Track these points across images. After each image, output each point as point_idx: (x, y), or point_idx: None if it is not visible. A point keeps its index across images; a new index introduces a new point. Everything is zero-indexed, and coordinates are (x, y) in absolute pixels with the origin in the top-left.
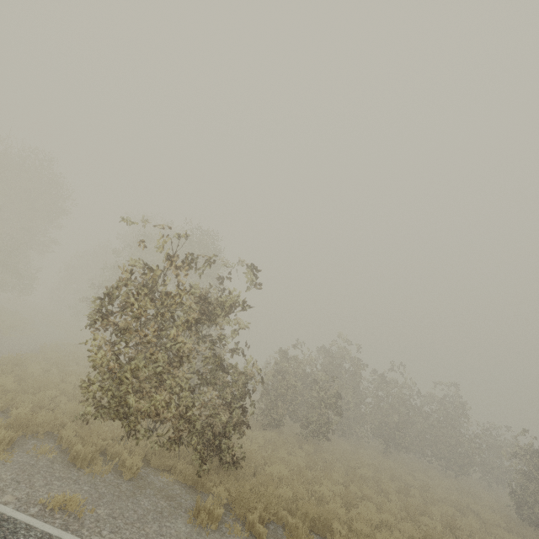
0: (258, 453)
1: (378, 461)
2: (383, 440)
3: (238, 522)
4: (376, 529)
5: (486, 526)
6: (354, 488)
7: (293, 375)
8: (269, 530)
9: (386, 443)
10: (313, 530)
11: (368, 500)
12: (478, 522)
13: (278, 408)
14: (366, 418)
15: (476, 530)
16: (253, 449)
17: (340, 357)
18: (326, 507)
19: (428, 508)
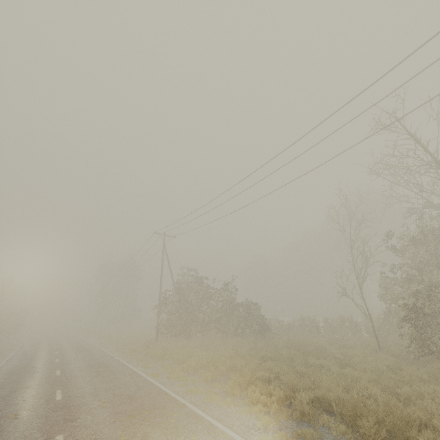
0: None
1: None
2: None
3: None
4: None
5: None
6: None
7: None
8: None
9: None
10: None
11: None
12: None
13: None
14: None
15: None
16: None
17: None
18: None
19: None
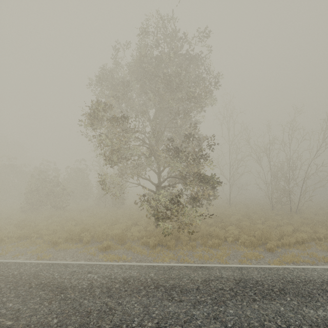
0: None
1: None
2: None
3: None
4: None
5: None
6: None
7: None
8: None
9: None
10: None
11: None
12: None
13: None
14: None
15: None
16: None
17: None
18: None
19: None
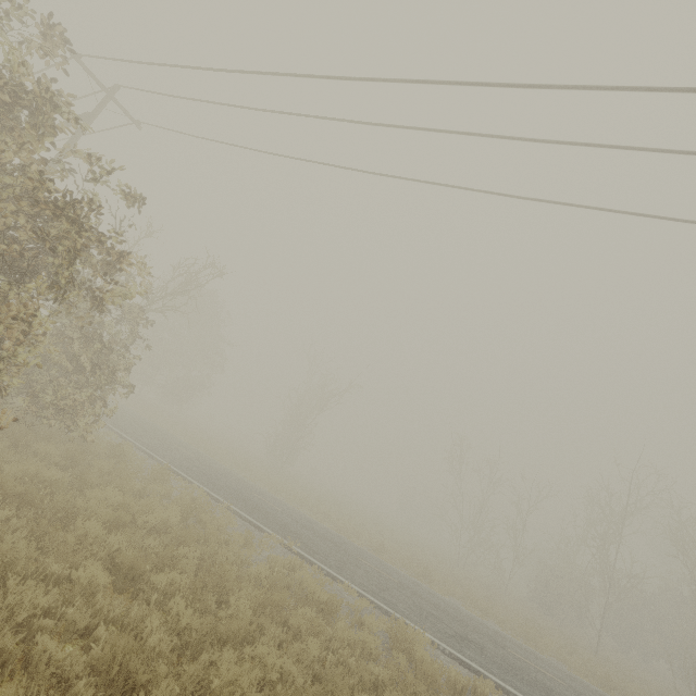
0: None
1: None
2: None
3: None
4: None
5: None
6: None
7: None
8: None
9: None
10: None
11: None
12: None
13: None
14: None
15: None
16: None
17: None
18: None
19: None
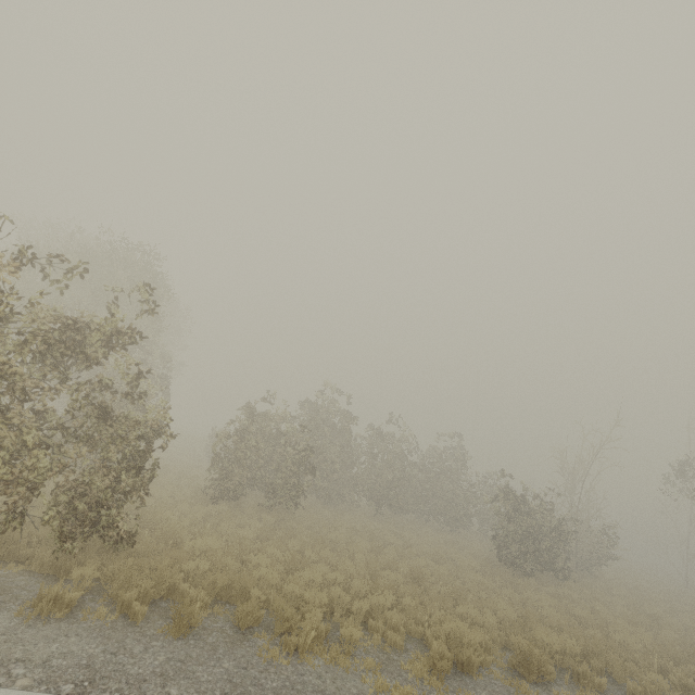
0: (189, 529)
1: (362, 525)
2: (375, 502)
3: (111, 606)
4: (323, 590)
5: (458, 572)
6: (309, 553)
7: (255, 433)
8: (158, 609)
9: (378, 505)
10: (230, 601)
11: (326, 563)
12: (453, 569)
13: (235, 476)
14: (357, 480)
15: (444, 576)
16: (174, 523)
17: (325, 411)
18: (254, 574)
19: (396, 562)
